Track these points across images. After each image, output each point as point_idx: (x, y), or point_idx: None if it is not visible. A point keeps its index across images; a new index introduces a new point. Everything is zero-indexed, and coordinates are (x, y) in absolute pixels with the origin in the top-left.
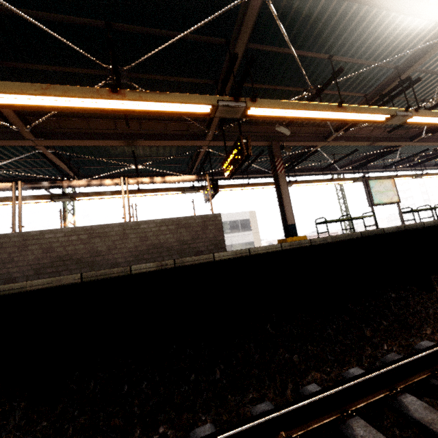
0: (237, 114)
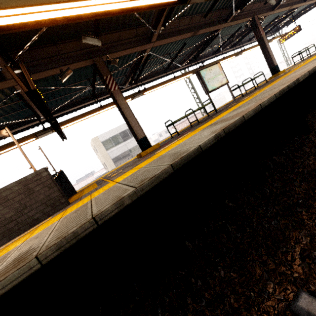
0: None
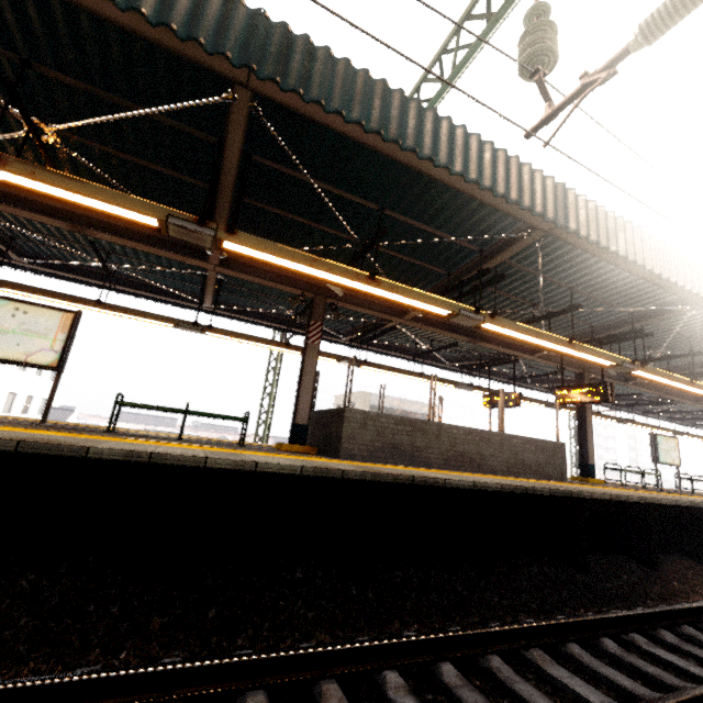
0: (623, 371)
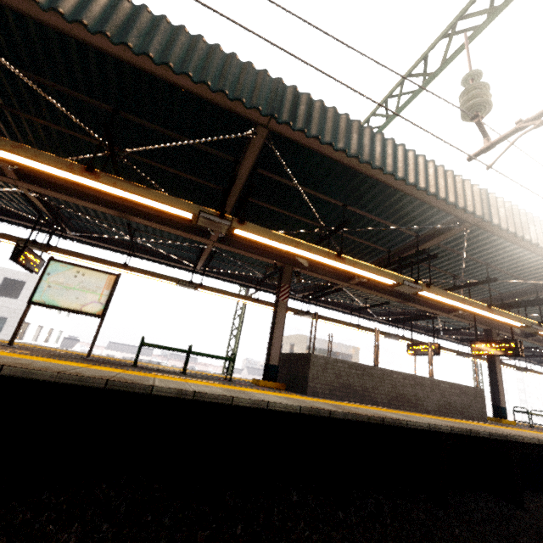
0: (531, 331)
